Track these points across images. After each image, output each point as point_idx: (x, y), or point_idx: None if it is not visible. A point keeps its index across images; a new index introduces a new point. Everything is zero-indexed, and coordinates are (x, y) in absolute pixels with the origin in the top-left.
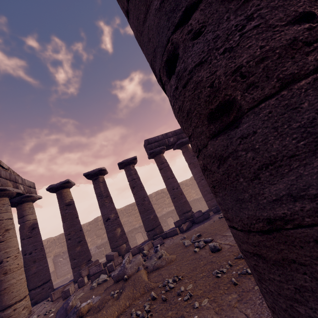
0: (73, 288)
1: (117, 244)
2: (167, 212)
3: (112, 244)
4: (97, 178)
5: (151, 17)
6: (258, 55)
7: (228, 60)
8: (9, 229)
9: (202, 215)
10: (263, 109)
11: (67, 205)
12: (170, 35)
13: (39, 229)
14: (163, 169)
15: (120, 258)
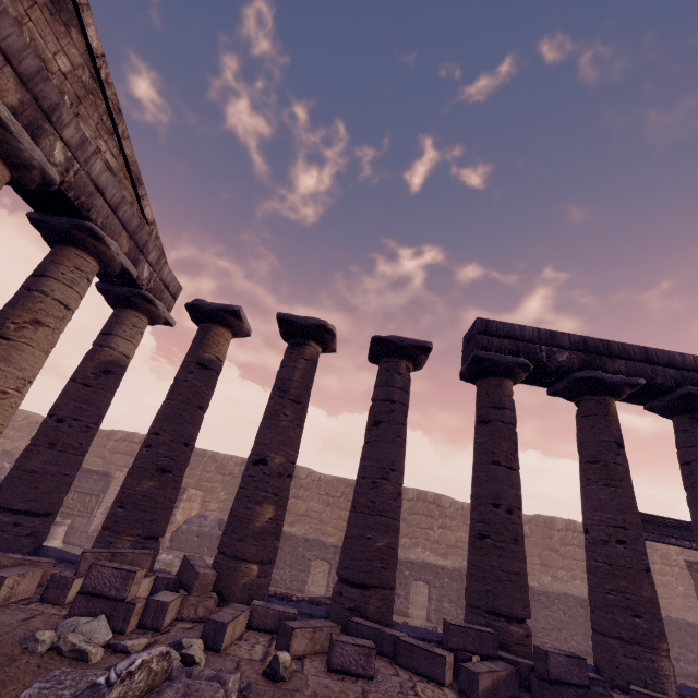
0: (28, 586)
1: (238, 550)
2: (423, 563)
3: (228, 538)
4: (302, 343)
5: None
6: None
7: None
8: (43, 323)
9: (585, 688)
10: None
11: (199, 365)
12: None
13: (117, 382)
14: (493, 424)
15: (212, 602)
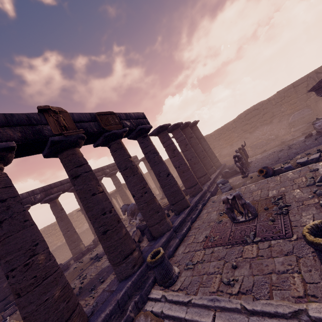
0: None
1: None
2: None
3: None
4: None
5: (2, 262)
6: (24, 286)
7: (19, 285)
8: None
9: (63, 267)
10: (24, 297)
11: None
12: (7, 272)
13: None
14: None
15: None
